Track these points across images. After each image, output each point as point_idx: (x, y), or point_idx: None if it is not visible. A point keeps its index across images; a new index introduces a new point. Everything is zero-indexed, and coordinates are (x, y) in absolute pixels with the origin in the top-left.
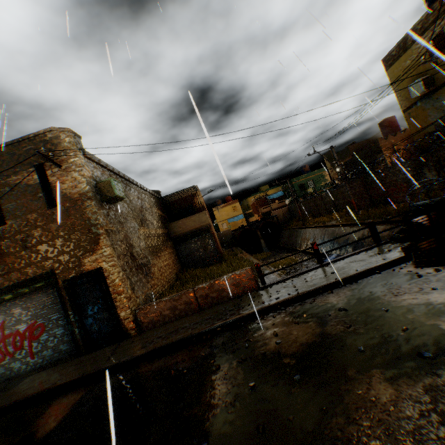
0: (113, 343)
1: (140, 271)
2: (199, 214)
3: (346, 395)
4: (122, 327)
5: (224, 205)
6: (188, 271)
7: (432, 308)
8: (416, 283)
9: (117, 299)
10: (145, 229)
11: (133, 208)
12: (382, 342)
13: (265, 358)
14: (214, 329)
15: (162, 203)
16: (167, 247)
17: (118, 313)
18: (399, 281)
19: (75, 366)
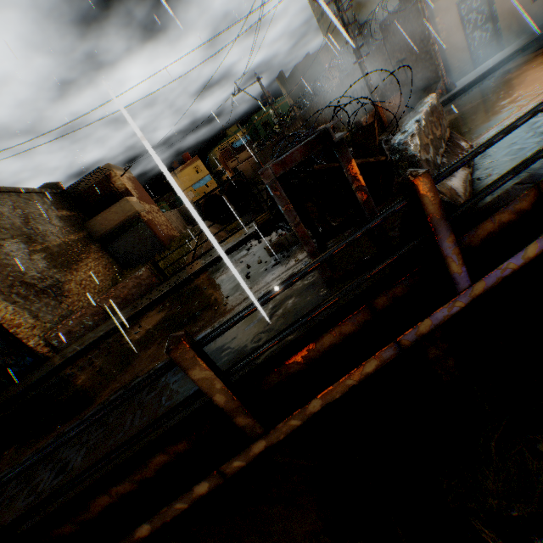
0: (37, 369)
1: (44, 296)
2: (120, 203)
3: (135, 360)
4: (39, 354)
5: (182, 168)
6: (129, 272)
7: (225, 281)
8: (242, 257)
9: (19, 332)
10: (42, 245)
11: (10, 225)
12: (181, 317)
13: (121, 348)
14: (109, 334)
15: (69, 198)
16: (92, 253)
17: (27, 343)
18: (238, 256)
19: (1, 398)
